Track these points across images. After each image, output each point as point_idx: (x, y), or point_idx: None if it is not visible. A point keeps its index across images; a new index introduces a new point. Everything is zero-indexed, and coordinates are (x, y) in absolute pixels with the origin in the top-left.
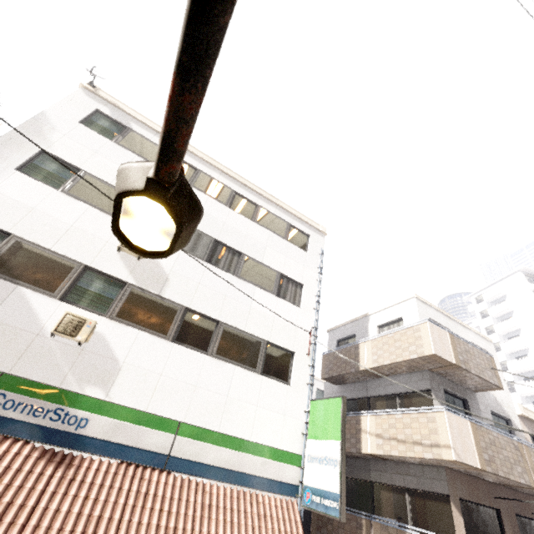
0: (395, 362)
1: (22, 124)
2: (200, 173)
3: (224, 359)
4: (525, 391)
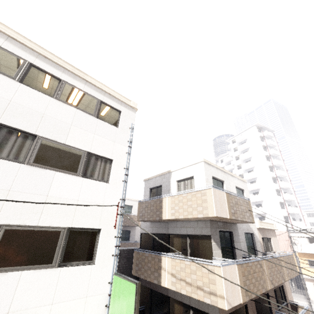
0: (187, 218)
1: None
2: None
3: (4, 269)
4: (250, 188)
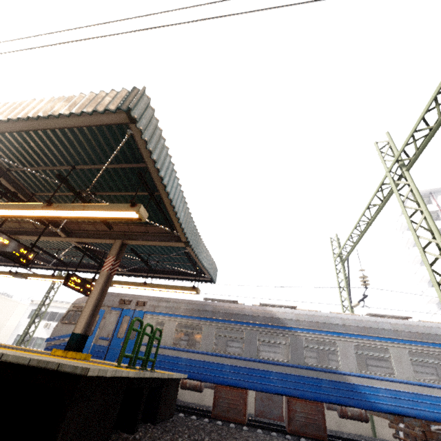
0: None
1: (14, 329)
2: (59, 314)
3: None
4: None
